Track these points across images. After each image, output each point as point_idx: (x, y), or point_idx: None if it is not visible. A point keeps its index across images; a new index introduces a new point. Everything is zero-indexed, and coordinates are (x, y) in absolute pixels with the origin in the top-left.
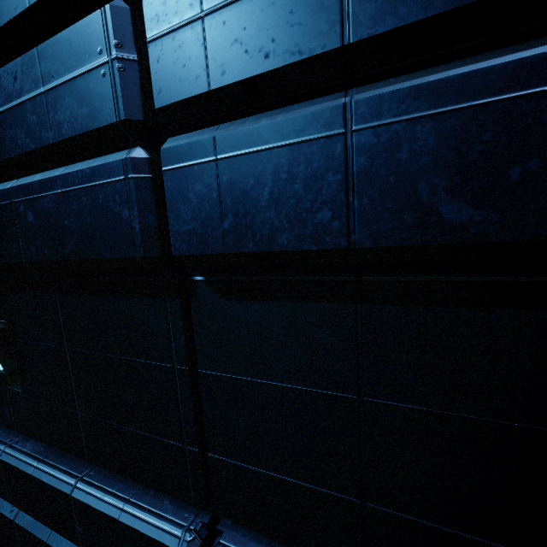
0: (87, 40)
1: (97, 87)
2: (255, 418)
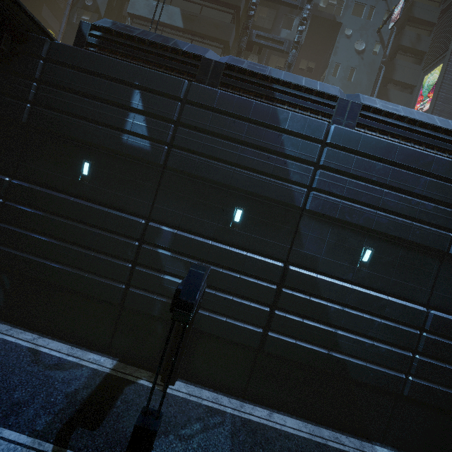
0: (451, 214)
1: (450, 222)
2: (448, 285)
